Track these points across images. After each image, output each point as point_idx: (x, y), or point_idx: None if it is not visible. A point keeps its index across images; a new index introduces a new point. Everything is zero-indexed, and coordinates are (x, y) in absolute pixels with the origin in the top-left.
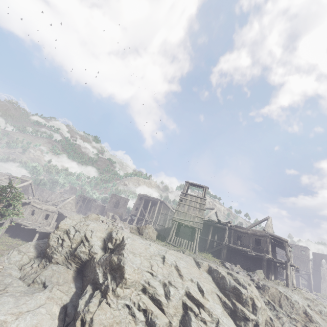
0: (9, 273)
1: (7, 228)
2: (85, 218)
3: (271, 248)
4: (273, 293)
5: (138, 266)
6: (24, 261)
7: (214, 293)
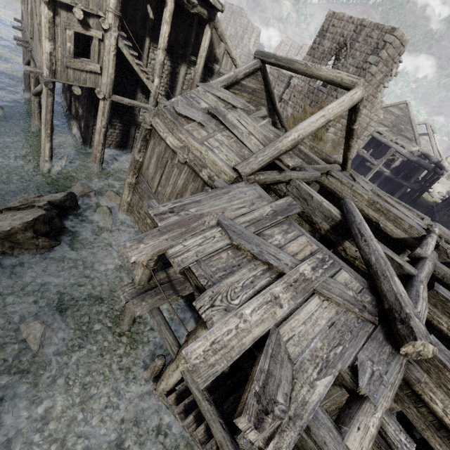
0: None
1: None
2: None
3: None
4: None
5: None
6: None
7: None
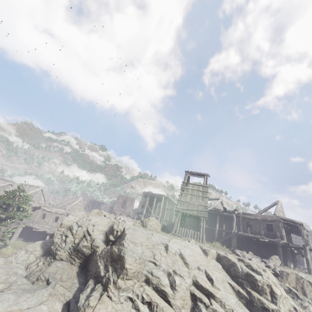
0: (15, 271)
1: (21, 232)
2: (87, 214)
3: (285, 234)
4: (293, 279)
5: (140, 256)
6: (31, 260)
7: (226, 282)
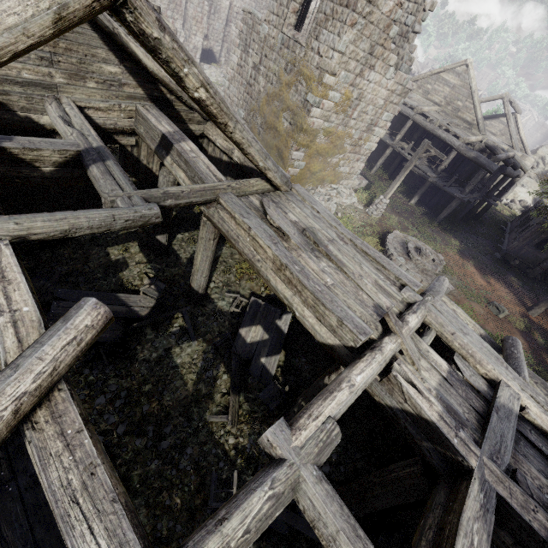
0: None
1: None
2: None
3: None
4: None
5: None
6: None
7: None
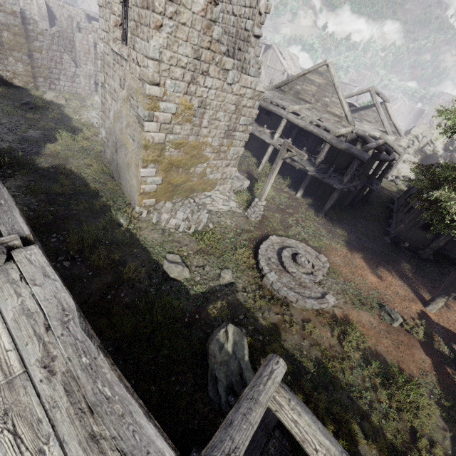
0: None
1: None
2: (429, 128)
3: None
4: None
5: None
6: None
7: None
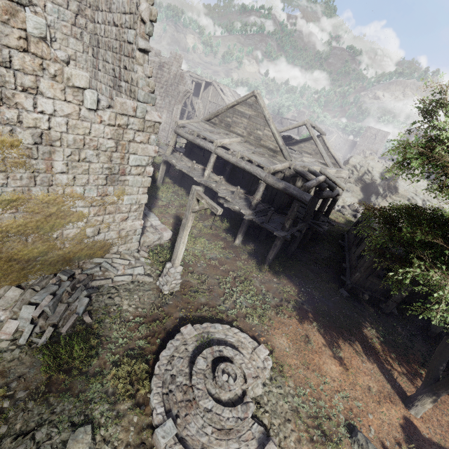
0: None
1: None
2: (364, 158)
3: None
4: None
5: (407, 189)
6: None
7: None
